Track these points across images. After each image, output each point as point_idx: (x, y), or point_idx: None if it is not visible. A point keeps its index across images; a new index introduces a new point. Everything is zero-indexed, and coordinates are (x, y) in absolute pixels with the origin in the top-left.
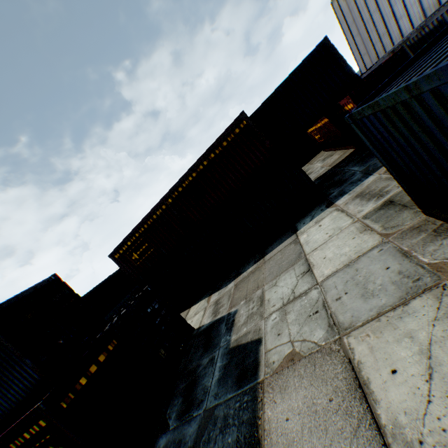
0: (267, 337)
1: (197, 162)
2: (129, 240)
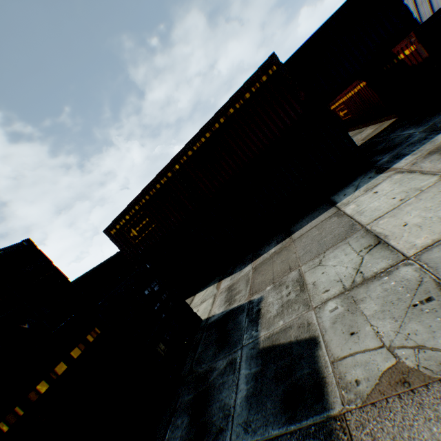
0: (328, 336)
1: (212, 119)
2: (128, 213)
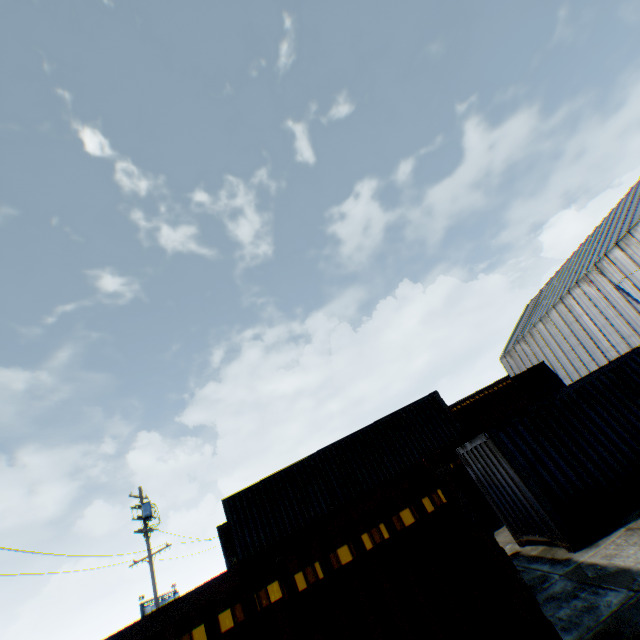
0: None
1: (474, 393)
2: None
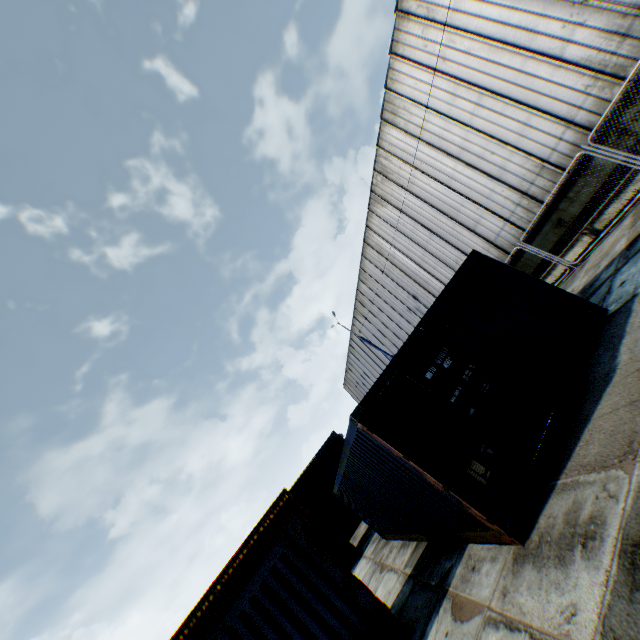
0: None
1: (248, 536)
2: None
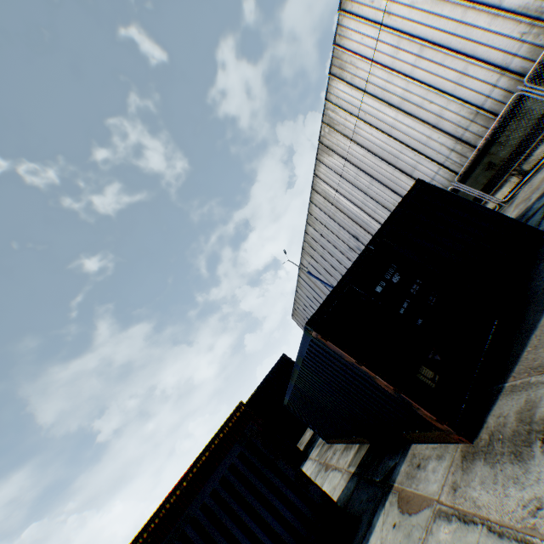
0: None
1: (210, 441)
2: (135, 543)
